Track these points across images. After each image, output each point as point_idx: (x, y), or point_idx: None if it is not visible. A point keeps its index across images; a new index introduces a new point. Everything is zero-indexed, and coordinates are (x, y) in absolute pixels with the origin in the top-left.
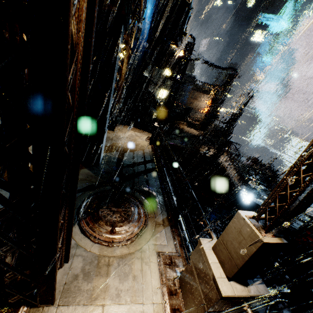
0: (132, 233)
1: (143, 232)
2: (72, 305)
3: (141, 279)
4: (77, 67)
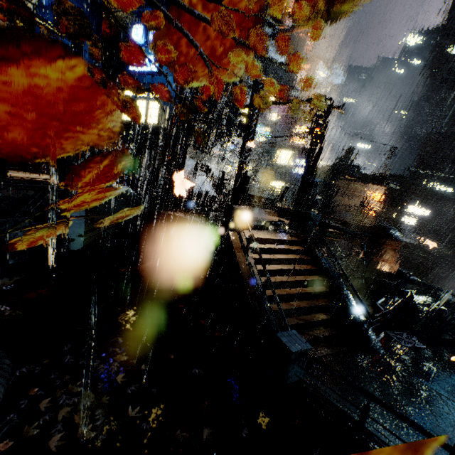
0: None
1: None
2: None
3: None
4: None
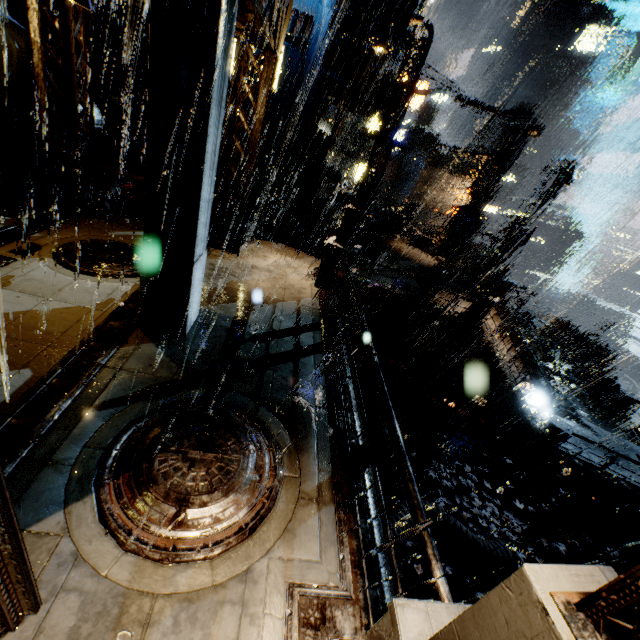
0: (230, 523)
1: (260, 521)
2: None
3: None
4: None
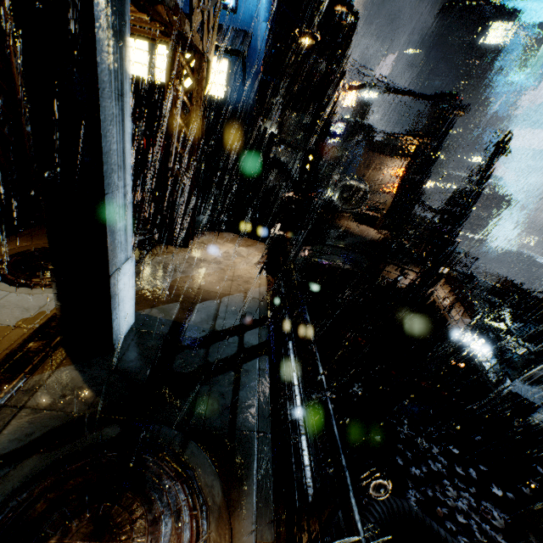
0: None
1: None
2: None
3: None
4: None
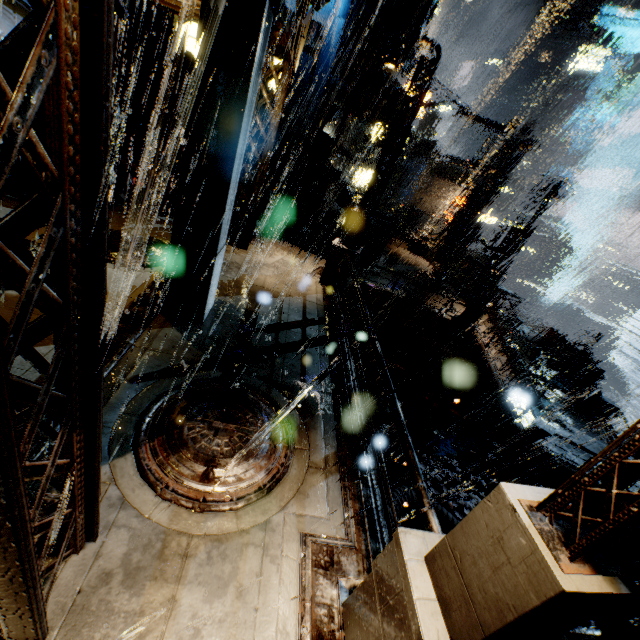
0: (251, 483)
1: (276, 483)
2: None
3: (254, 598)
4: (60, 60)
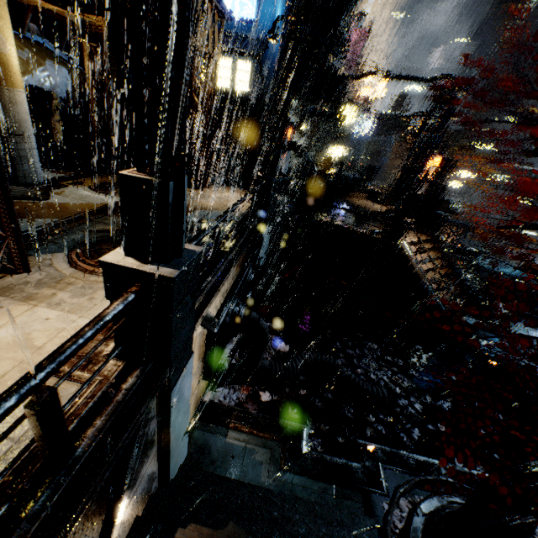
0: None
1: None
2: (5, 297)
3: (98, 302)
4: None
